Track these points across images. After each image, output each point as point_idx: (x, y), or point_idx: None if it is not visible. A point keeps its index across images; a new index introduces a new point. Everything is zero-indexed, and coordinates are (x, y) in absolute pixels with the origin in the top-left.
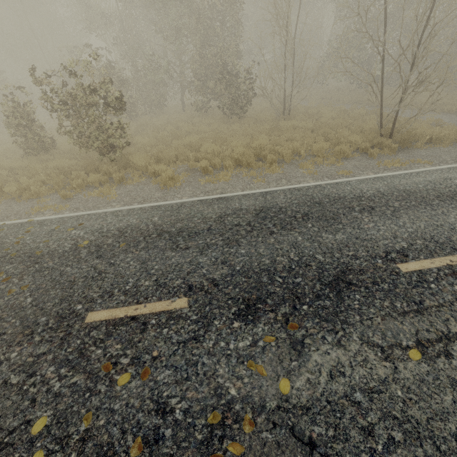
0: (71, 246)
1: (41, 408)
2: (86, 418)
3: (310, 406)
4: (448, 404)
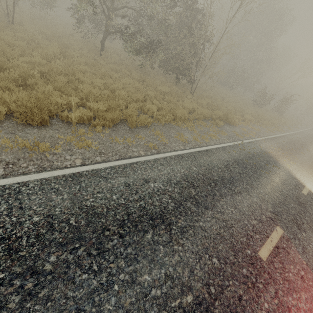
0: None
1: None
2: None
3: None
4: None
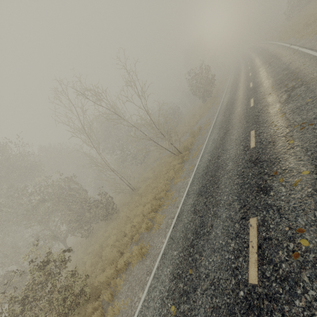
0: None
1: None
2: None
3: (314, 165)
4: (310, 135)
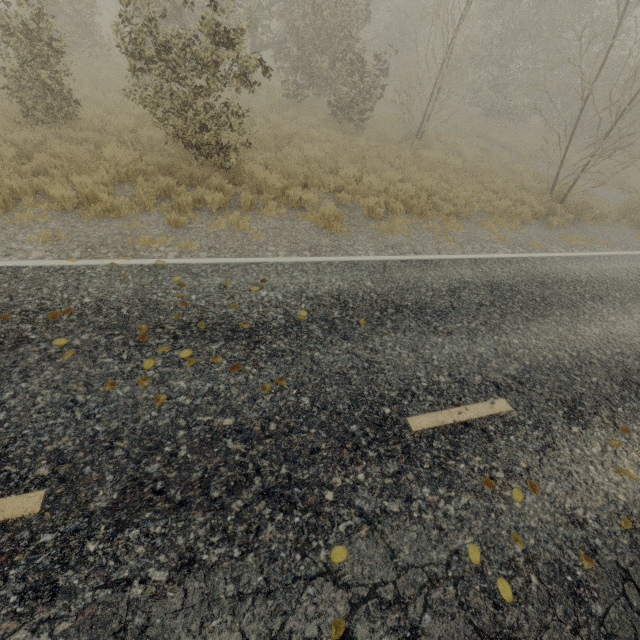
0: (285, 318)
1: (455, 535)
2: (516, 540)
3: None
4: None
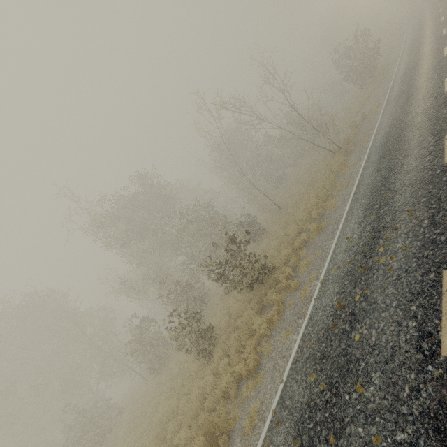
0: (373, 222)
1: None
2: None
3: None
4: None
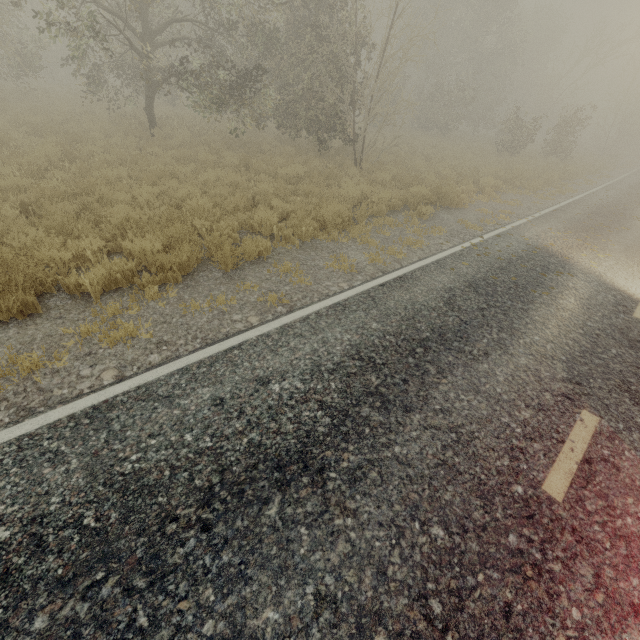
0: None
1: None
2: None
3: None
4: None
